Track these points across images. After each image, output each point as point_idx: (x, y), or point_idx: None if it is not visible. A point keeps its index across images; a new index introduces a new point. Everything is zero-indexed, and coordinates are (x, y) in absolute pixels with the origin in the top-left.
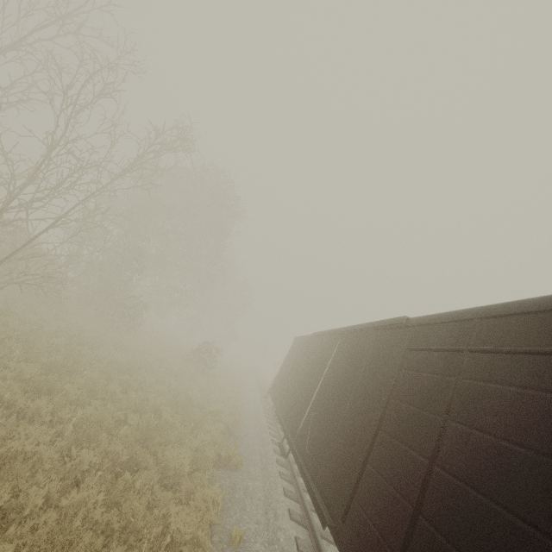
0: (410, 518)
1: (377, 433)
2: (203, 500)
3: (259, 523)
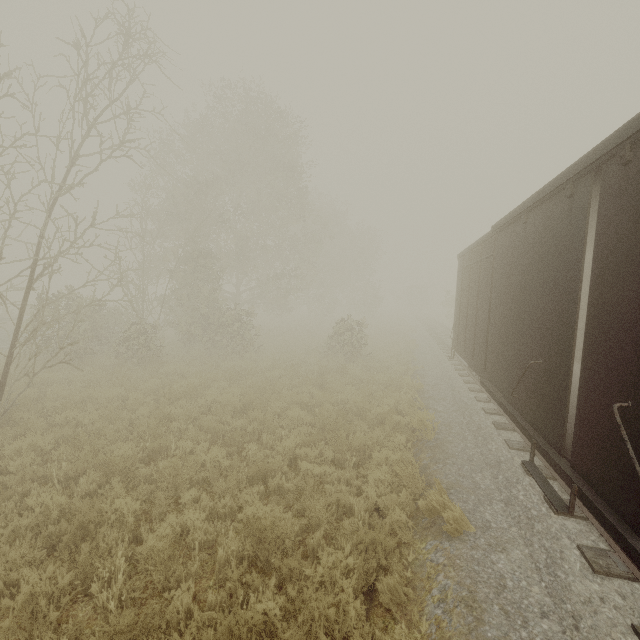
0: None
1: None
2: None
3: None
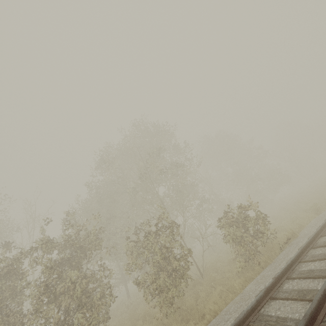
0: None
1: None
2: None
3: None
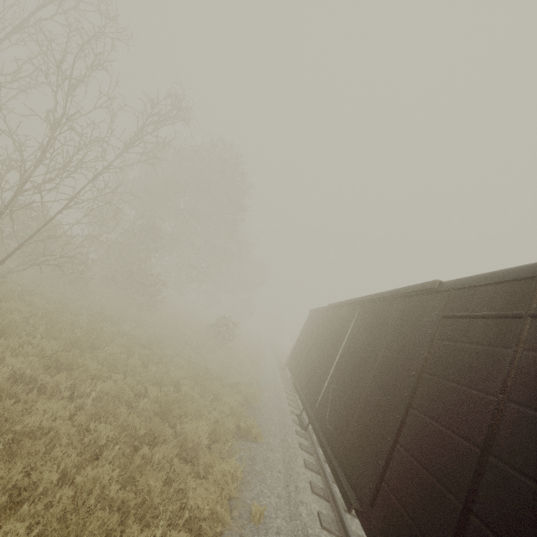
0: (458, 517)
1: (408, 411)
2: (222, 474)
3: (280, 496)
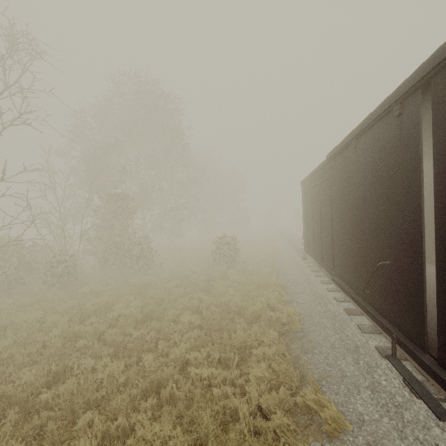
0: None
1: None
2: None
3: None
